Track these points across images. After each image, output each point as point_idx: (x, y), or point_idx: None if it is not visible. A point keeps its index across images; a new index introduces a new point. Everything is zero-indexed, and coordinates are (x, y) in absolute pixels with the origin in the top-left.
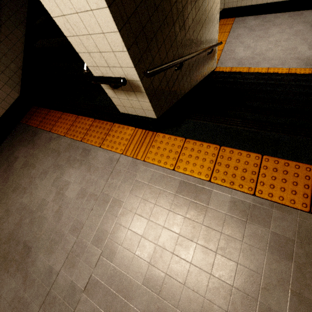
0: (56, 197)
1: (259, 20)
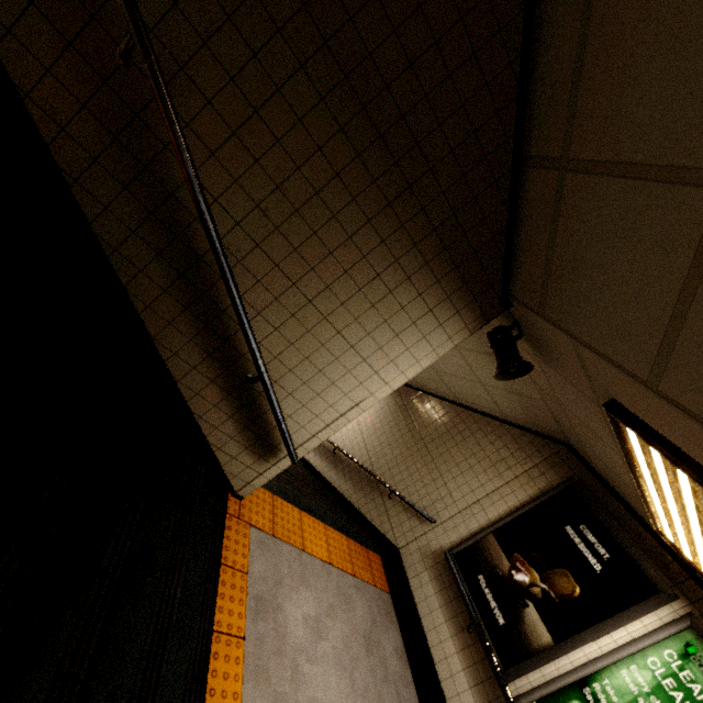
0: None
1: (398, 664)
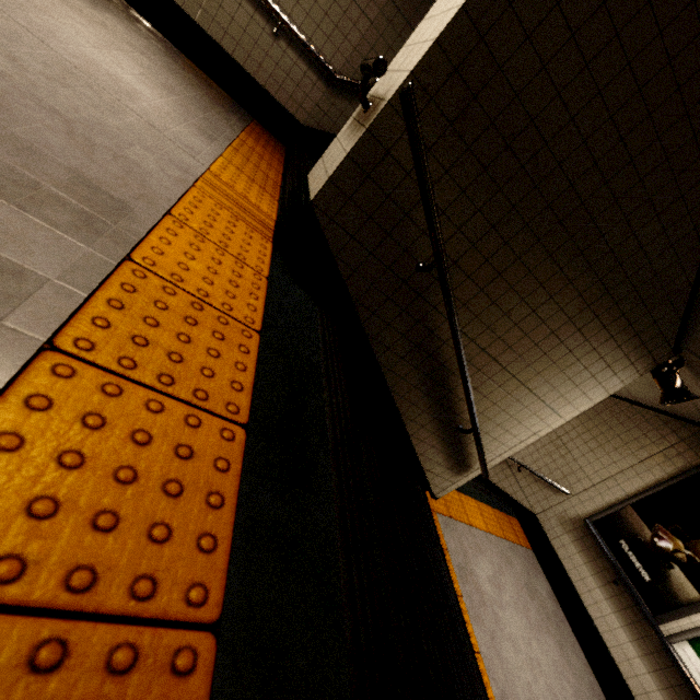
0: (89, 37)
1: (552, 606)
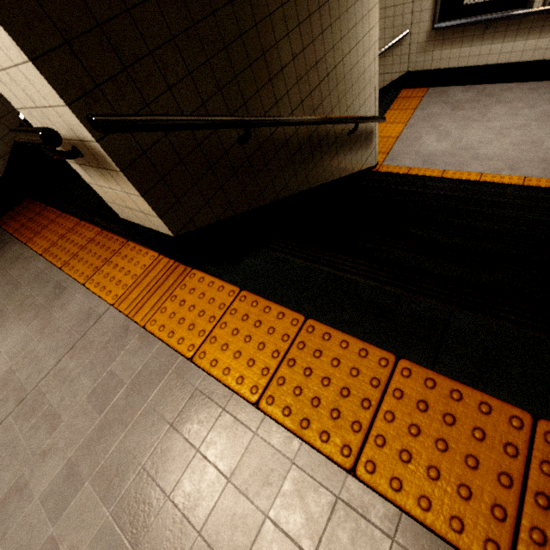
0: None
1: (471, 92)
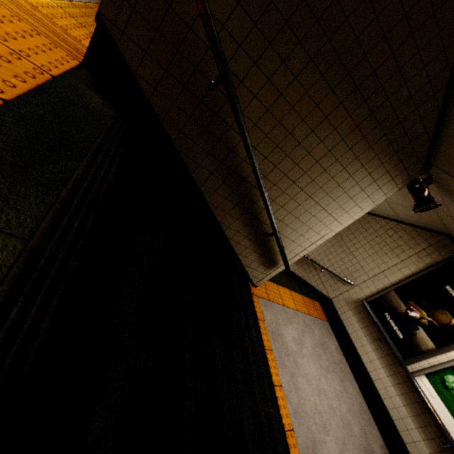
0: None
1: (338, 356)
